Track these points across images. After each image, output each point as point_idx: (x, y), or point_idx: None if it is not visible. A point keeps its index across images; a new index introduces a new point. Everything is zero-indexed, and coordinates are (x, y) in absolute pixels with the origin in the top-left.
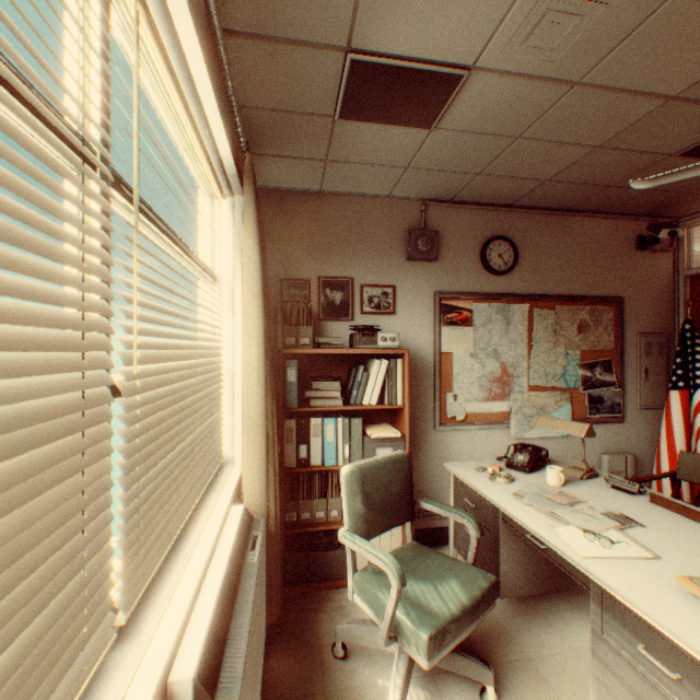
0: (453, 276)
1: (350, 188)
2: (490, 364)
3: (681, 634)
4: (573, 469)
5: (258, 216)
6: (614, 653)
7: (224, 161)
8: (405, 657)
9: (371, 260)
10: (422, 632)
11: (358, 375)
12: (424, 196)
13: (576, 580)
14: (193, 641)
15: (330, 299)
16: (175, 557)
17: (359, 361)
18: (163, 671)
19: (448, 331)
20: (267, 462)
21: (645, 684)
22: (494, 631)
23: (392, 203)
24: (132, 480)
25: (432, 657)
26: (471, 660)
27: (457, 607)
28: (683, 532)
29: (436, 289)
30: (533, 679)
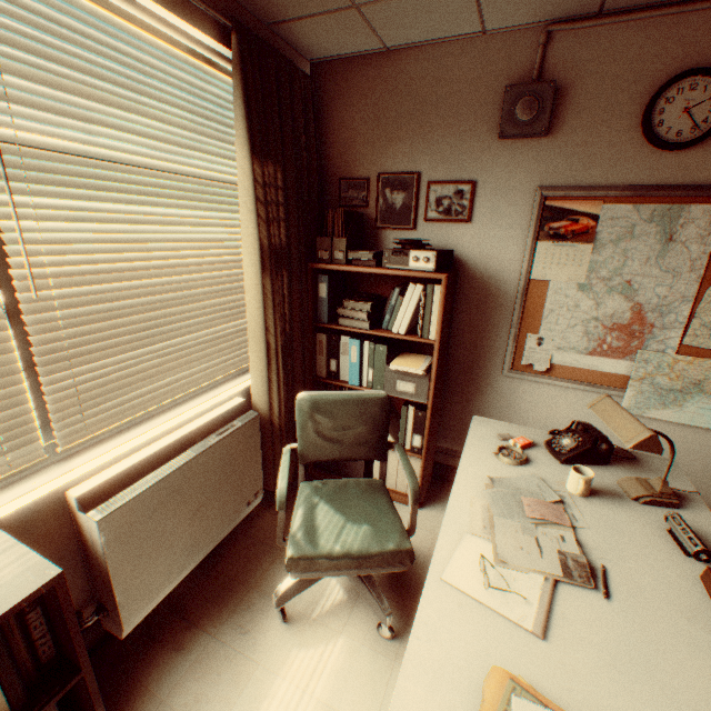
0: (576, 159)
1: (418, 35)
2: (612, 304)
3: (394, 710)
4: (636, 484)
5: (254, 115)
6: None
7: (220, 51)
8: None
9: (446, 145)
10: (289, 551)
11: (392, 299)
12: (542, 17)
13: None
14: (100, 477)
15: (390, 202)
16: (148, 422)
17: (412, 280)
18: (65, 486)
19: (548, 249)
20: (268, 370)
21: None
22: None
23: (489, 44)
24: (58, 370)
25: (296, 572)
26: (373, 596)
27: (341, 550)
28: (665, 639)
29: (542, 183)
30: None
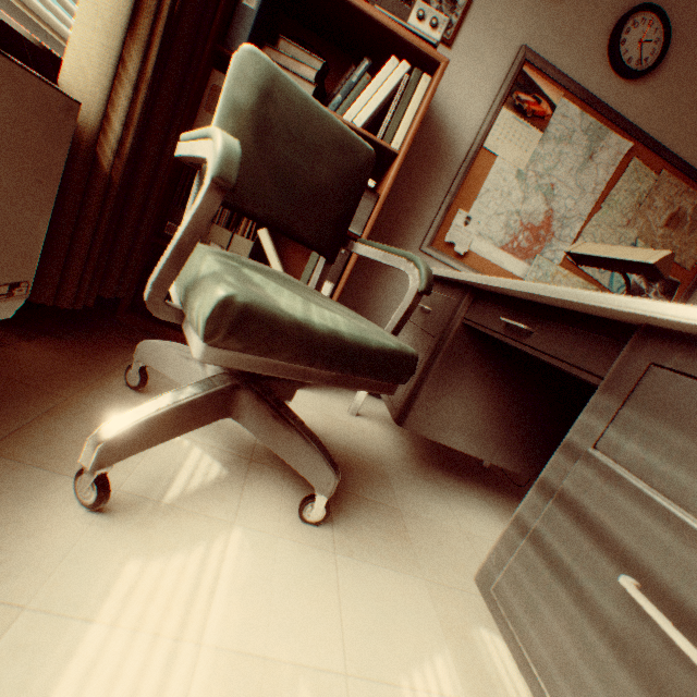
0: (560, 38)
1: None
2: (535, 203)
3: None
4: None
5: None
6: (610, 482)
7: None
8: (203, 390)
9: None
10: (221, 288)
11: (354, 73)
12: None
13: (575, 371)
14: None
15: None
16: None
17: None
18: None
19: (508, 121)
20: (128, 28)
21: (689, 546)
22: (371, 470)
23: None
24: None
25: (221, 349)
26: (313, 450)
27: (325, 325)
28: None
29: (526, 45)
30: (391, 530)
